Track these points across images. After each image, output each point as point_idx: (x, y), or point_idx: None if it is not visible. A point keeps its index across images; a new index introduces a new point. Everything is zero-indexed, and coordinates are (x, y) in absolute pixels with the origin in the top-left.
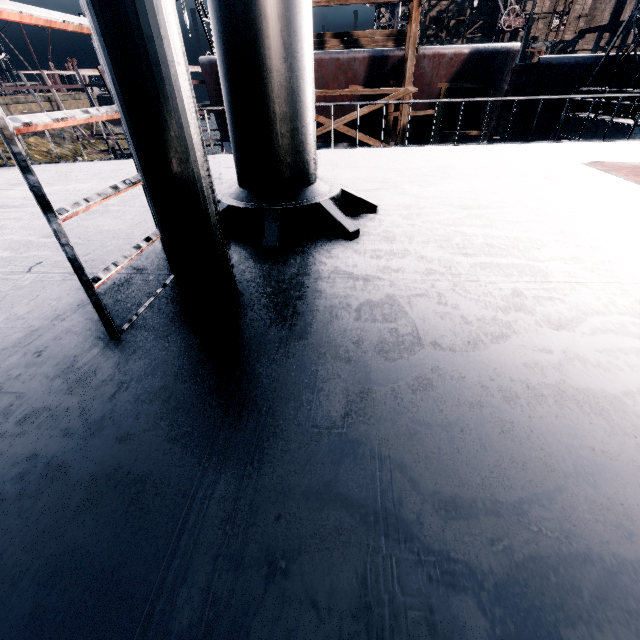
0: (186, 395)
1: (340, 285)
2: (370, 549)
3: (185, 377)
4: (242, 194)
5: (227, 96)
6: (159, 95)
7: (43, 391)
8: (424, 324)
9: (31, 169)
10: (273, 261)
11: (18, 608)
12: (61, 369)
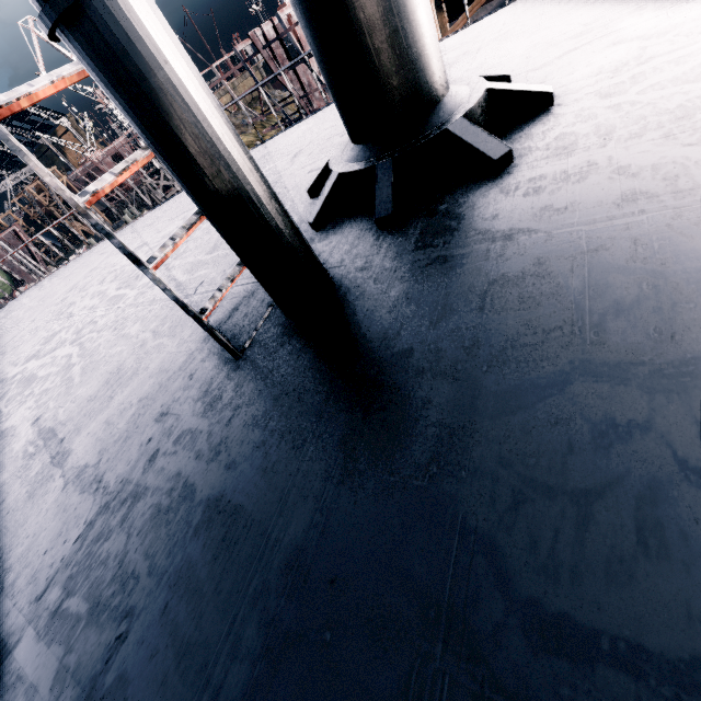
0: (280, 423)
1: (466, 255)
2: (421, 654)
3: (282, 401)
4: (353, 152)
5: (304, 31)
6: (161, 113)
7: (190, 414)
8: (588, 307)
9: (111, 234)
10: (389, 235)
11: (158, 602)
12: (202, 392)
